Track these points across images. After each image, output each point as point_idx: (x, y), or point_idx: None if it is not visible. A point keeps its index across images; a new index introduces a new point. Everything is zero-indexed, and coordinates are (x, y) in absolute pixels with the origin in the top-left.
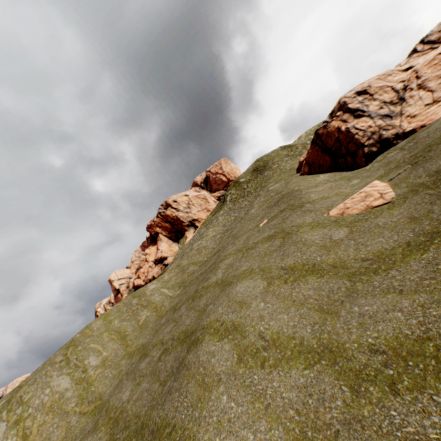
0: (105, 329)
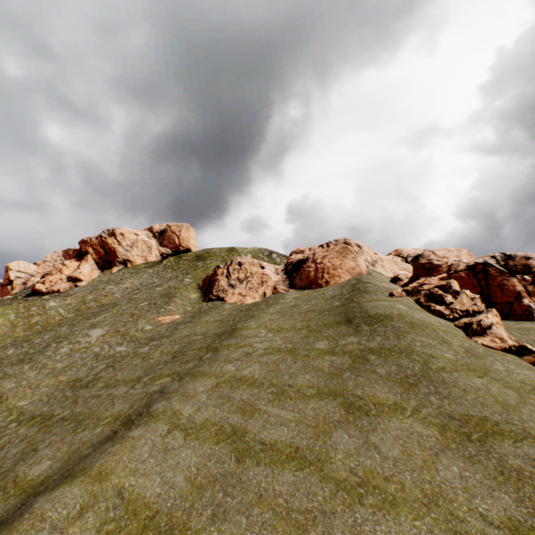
0: (2, 316)
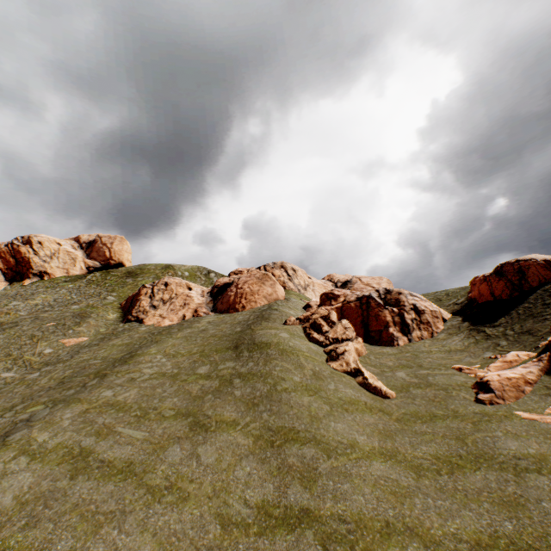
0: None
